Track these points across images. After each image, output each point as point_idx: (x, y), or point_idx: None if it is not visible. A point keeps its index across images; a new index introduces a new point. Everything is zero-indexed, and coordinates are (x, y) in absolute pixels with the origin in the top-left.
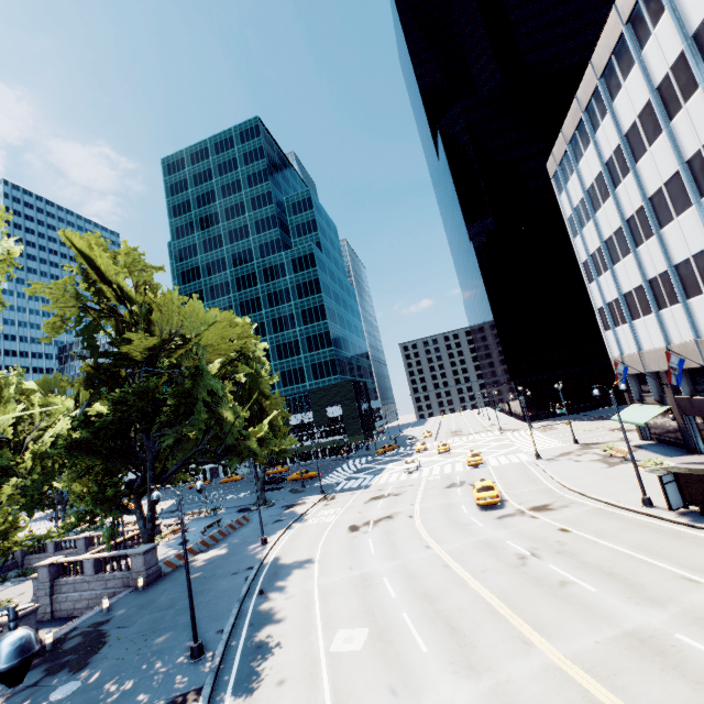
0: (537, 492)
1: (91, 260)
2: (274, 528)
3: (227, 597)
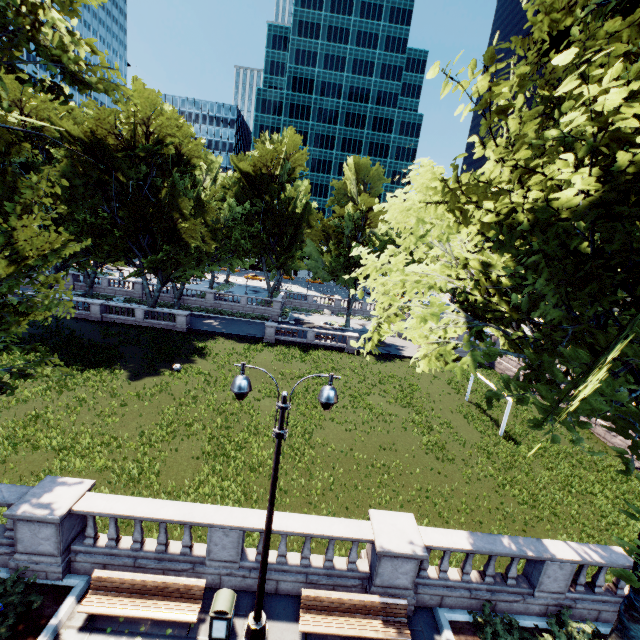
0: None
1: None
2: None
3: None
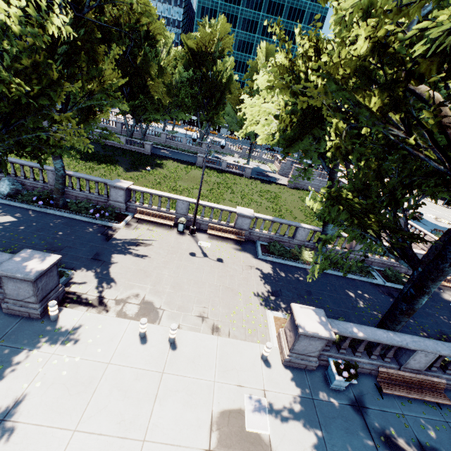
0: None
1: None
2: None
3: None
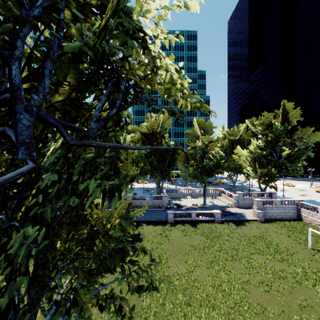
0: None
1: (287, 111)
2: None
3: (316, 203)
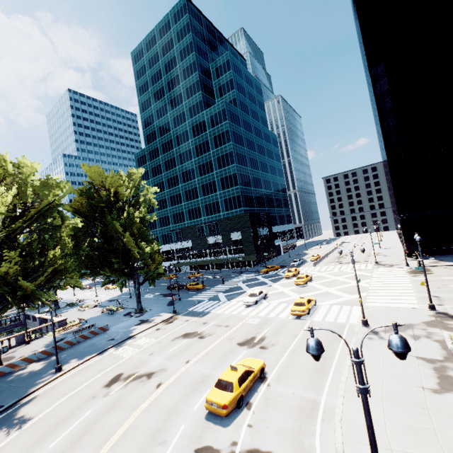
0: (295, 406)
1: None
2: (94, 350)
3: None
